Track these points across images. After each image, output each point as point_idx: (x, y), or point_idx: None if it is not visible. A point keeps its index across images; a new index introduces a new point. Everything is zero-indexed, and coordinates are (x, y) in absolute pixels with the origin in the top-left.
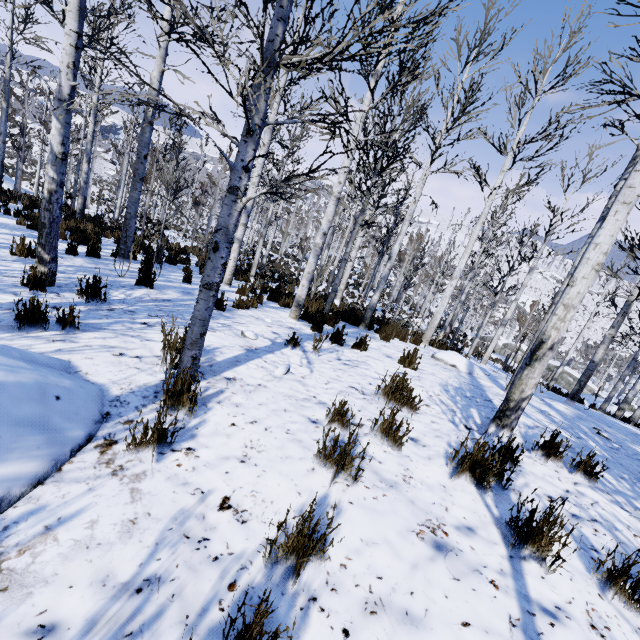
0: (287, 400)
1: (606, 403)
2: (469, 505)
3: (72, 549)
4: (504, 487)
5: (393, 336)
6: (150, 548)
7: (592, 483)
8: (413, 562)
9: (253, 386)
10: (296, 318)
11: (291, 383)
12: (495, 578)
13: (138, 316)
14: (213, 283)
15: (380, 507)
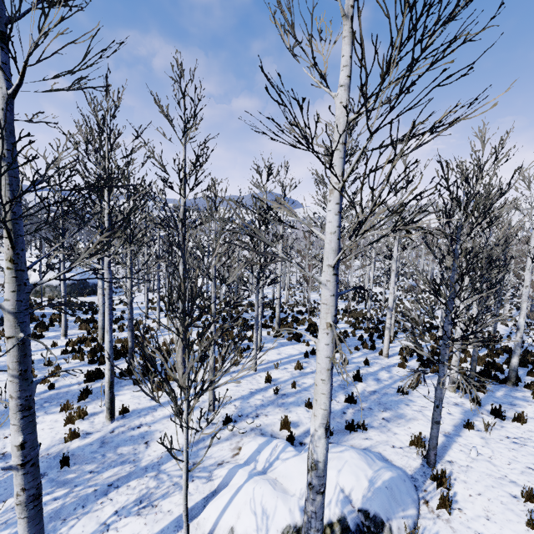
0: (489, 478)
1: None
2: None
3: None
4: None
5: None
6: None
7: None
8: None
9: (464, 467)
10: (454, 391)
11: (485, 463)
12: None
13: (376, 412)
14: (439, 421)
15: None
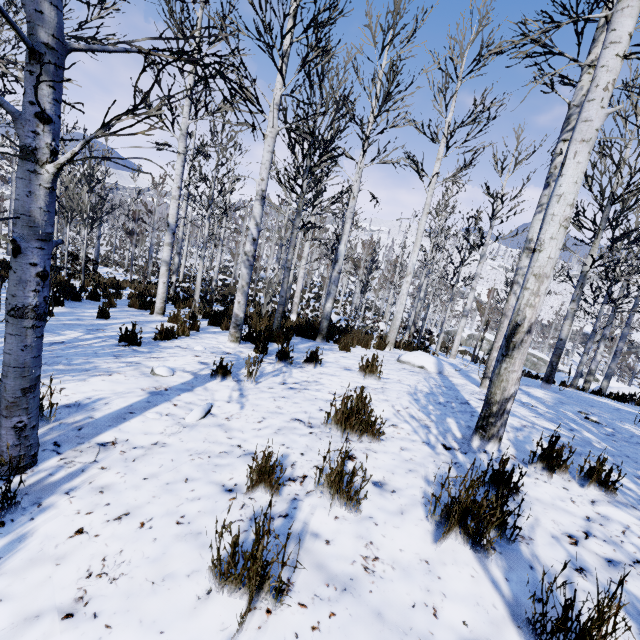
0: (194, 460)
1: (576, 379)
2: (468, 590)
3: None
4: (510, 539)
5: (354, 344)
6: None
7: (611, 496)
8: None
9: (143, 448)
10: (237, 341)
11: (208, 431)
12: None
13: None
14: (25, 306)
15: None
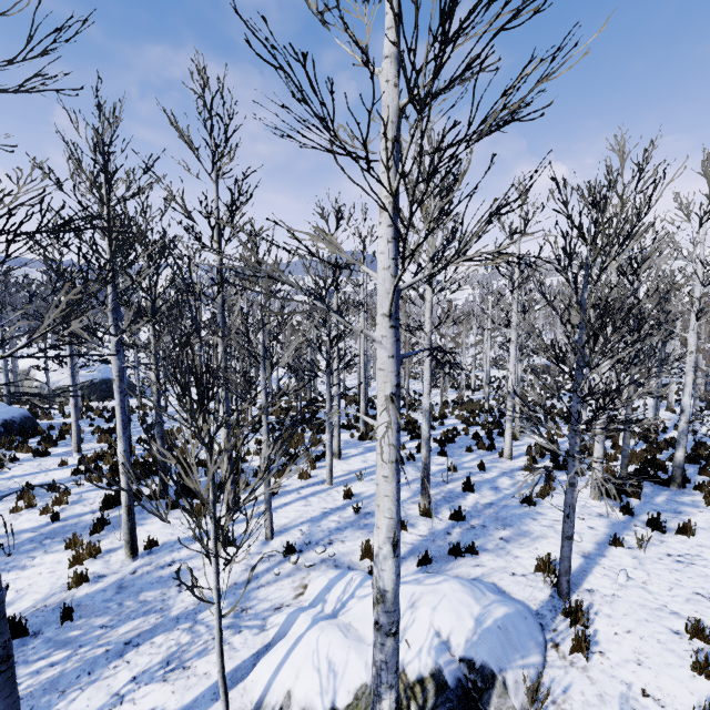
0: (643, 610)
1: None
2: None
3: (583, 704)
4: None
5: None
6: None
7: None
8: None
9: (609, 596)
10: (598, 499)
11: (637, 591)
12: None
13: (491, 531)
14: (571, 536)
15: None
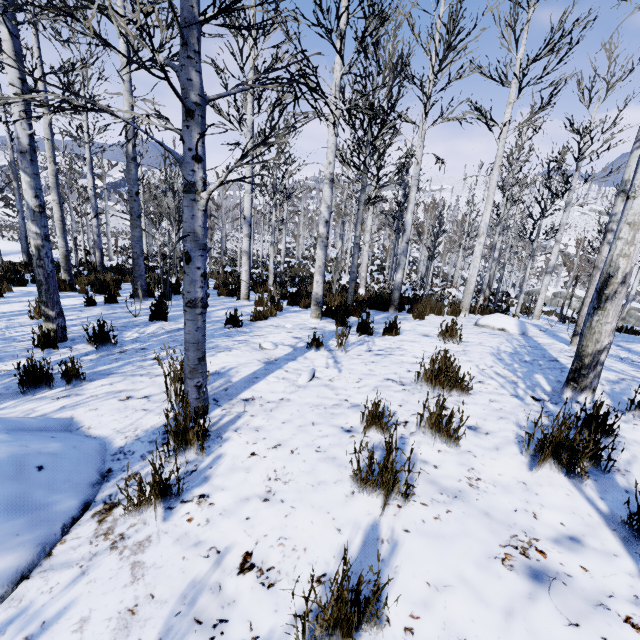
0: (314, 411)
1: None
2: (564, 504)
3: None
4: (605, 469)
5: (427, 312)
6: None
7: None
8: (505, 607)
9: (274, 402)
10: (318, 317)
11: (317, 390)
12: (631, 613)
13: (150, 352)
14: (196, 299)
15: (445, 530)
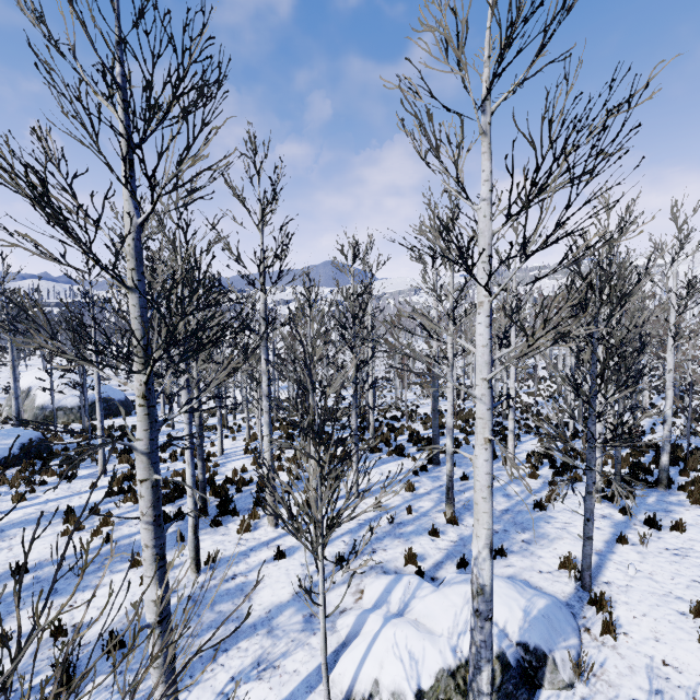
0: (653, 597)
1: None
2: None
3: (618, 675)
4: None
5: None
6: (647, 678)
7: None
8: None
9: (624, 587)
10: (599, 502)
11: (645, 581)
12: None
13: (513, 534)
14: (591, 536)
15: None
